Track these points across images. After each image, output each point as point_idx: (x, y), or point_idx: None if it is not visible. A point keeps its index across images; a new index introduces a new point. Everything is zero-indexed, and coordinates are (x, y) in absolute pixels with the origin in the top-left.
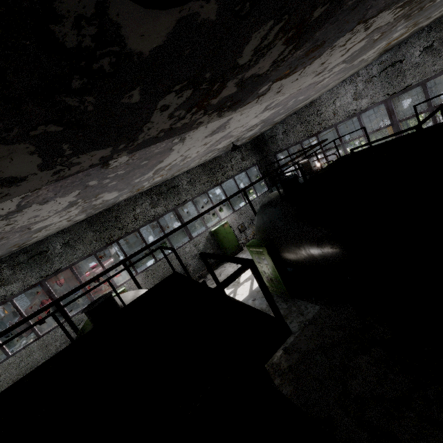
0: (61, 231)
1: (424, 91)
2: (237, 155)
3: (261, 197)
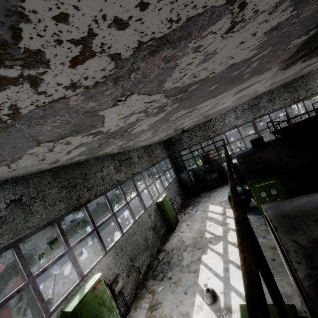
0: (12, 179)
1: (269, 118)
2: (159, 148)
3: (175, 180)
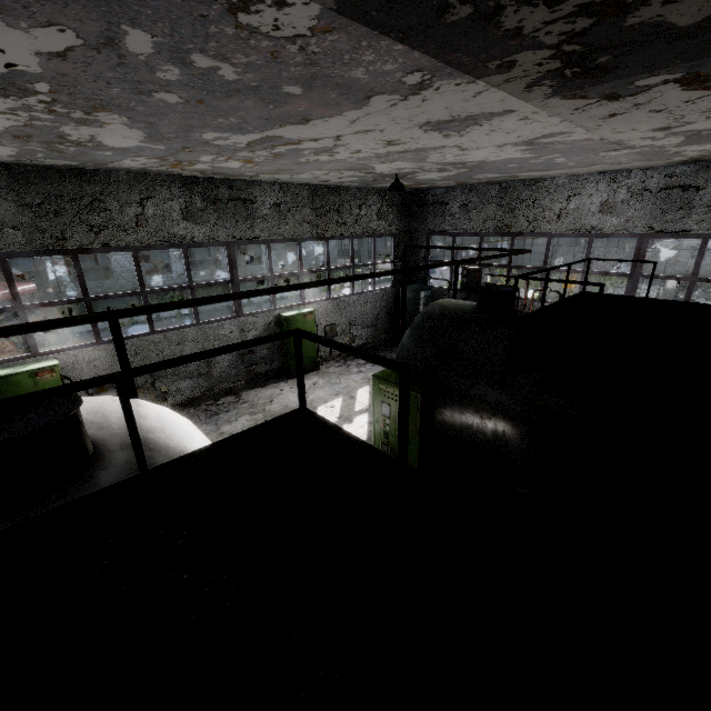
0: None
1: (700, 250)
2: (374, 203)
3: (379, 294)
